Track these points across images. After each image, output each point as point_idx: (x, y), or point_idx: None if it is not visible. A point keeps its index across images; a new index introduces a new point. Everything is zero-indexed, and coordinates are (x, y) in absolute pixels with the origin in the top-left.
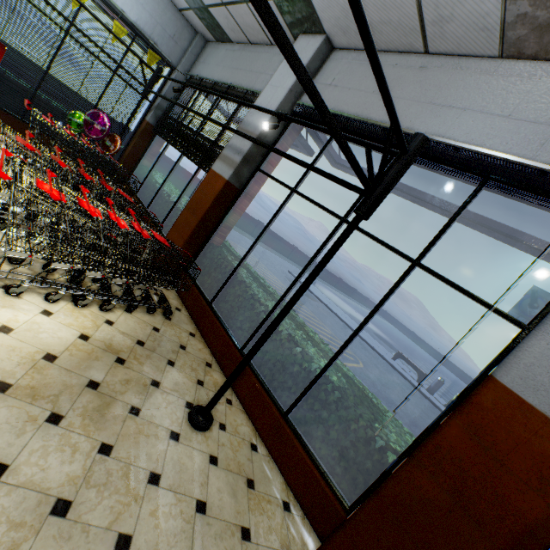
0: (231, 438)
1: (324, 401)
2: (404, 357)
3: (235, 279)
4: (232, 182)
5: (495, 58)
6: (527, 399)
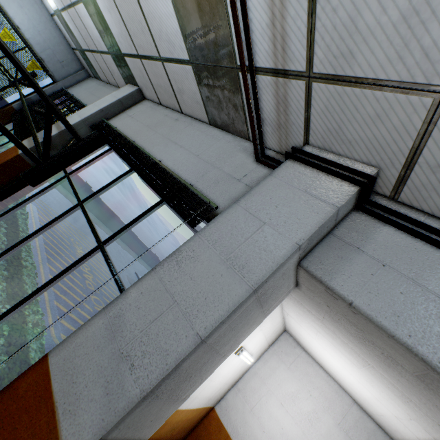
0: None
1: None
2: None
3: None
4: (25, 158)
5: (208, 124)
6: (54, 384)
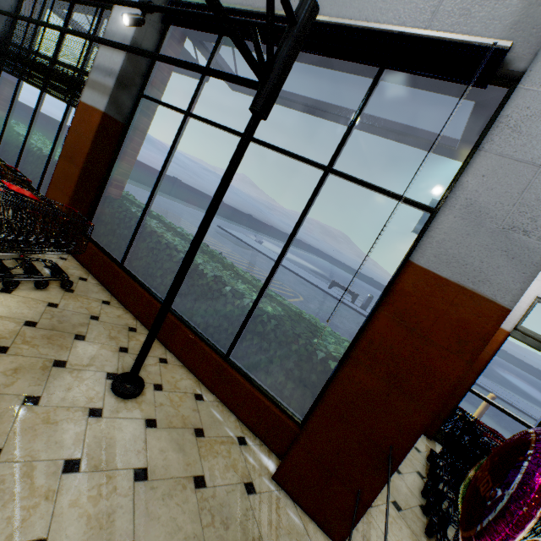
0: (171, 396)
1: (262, 333)
2: (338, 285)
3: (143, 232)
4: (111, 114)
5: None
6: (442, 274)
